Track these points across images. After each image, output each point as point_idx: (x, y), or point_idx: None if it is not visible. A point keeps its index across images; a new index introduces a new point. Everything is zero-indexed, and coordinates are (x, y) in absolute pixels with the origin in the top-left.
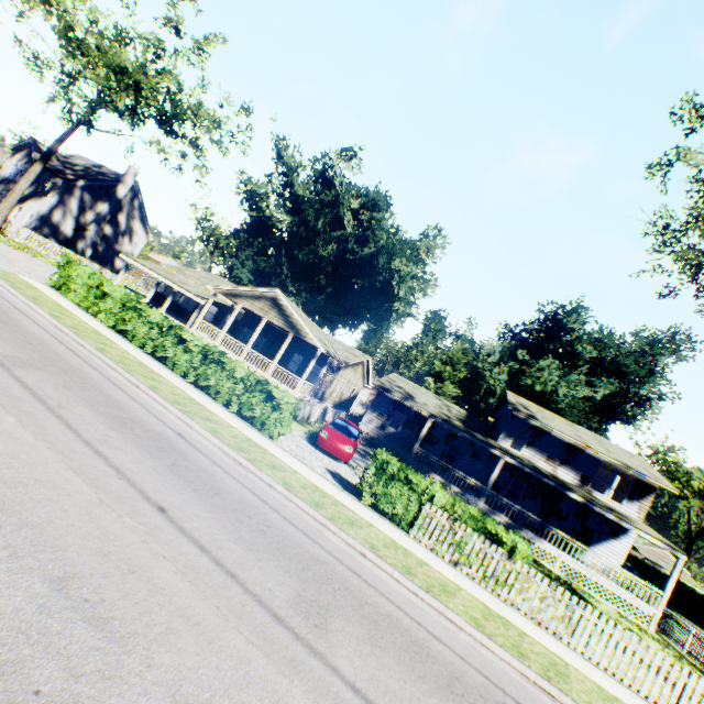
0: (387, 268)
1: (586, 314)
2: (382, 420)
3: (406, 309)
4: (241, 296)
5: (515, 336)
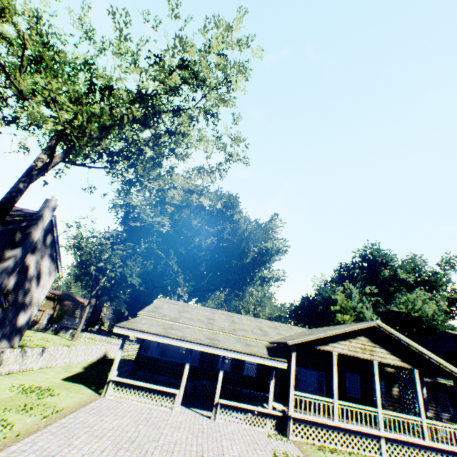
0: (259, 248)
1: (383, 252)
2: (433, 409)
3: (277, 275)
4: (329, 340)
5: (341, 275)
